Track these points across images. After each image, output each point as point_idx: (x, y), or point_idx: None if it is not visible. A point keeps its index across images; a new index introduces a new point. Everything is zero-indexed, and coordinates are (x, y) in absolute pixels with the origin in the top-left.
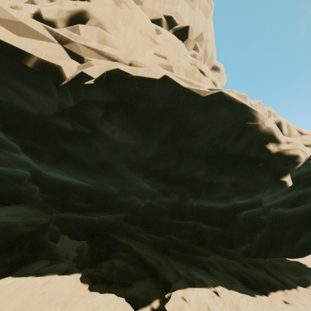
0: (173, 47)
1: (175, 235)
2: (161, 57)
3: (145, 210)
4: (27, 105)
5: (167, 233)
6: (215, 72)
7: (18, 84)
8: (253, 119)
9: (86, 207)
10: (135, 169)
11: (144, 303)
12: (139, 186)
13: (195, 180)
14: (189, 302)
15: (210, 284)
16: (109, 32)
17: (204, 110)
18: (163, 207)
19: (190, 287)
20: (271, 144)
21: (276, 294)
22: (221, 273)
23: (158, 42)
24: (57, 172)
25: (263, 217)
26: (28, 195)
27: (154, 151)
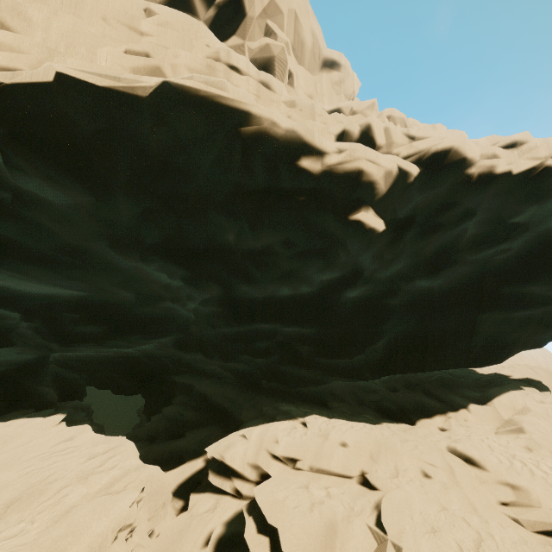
0: (178, 36)
1: (249, 355)
2: (140, 55)
3: (196, 323)
4: None
5: (236, 352)
6: (331, 72)
7: None
8: (253, 120)
9: (98, 332)
10: (121, 248)
11: (196, 455)
12: (158, 281)
13: (226, 250)
14: (248, 438)
15: (300, 414)
16: (13, 28)
17: (160, 121)
18: (212, 310)
19: (267, 423)
20: (305, 158)
21: (431, 421)
22: (347, 406)
23: (146, 31)
24: (14, 277)
25: (398, 302)
26: (16, 330)
27: (129, 210)
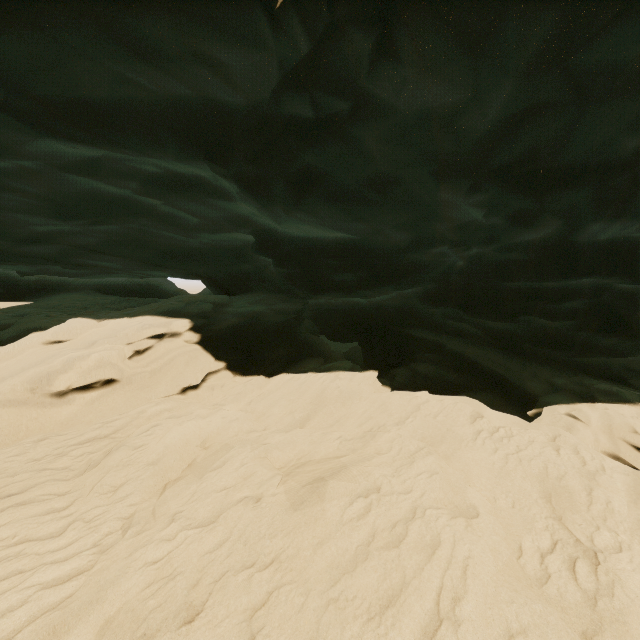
0: None
1: (542, 316)
2: None
3: (467, 272)
4: (227, 91)
5: (524, 311)
6: None
7: (206, 46)
8: None
9: (351, 281)
10: (451, 175)
11: None
12: (456, 219)
13: (616, 167)
14: (585, 421)
15: (637, 398)
16: None
17: None
18: (513, 258)
19: (585, 403)
20: None
21: None
22: None
23: None
24: (298, 220)
25: None
26: (258, 275)
27: (501, 110)
